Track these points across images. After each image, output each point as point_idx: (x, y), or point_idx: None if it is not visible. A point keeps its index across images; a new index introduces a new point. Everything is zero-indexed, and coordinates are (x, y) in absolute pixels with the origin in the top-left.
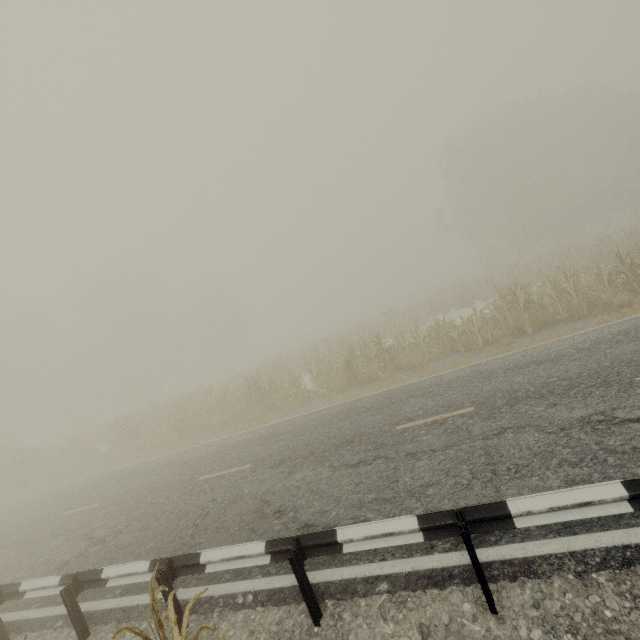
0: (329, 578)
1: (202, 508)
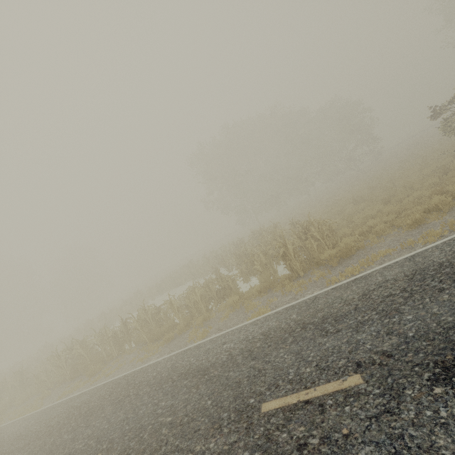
0: None
1: None
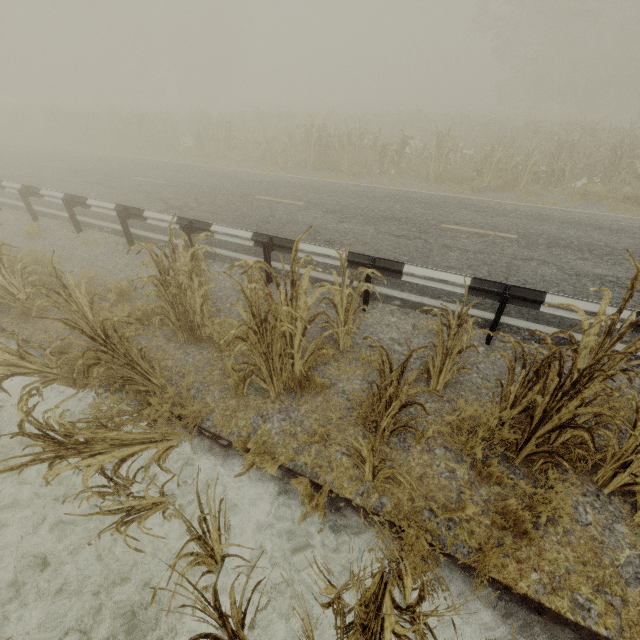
0: (15, 203)
1: (21, 174)
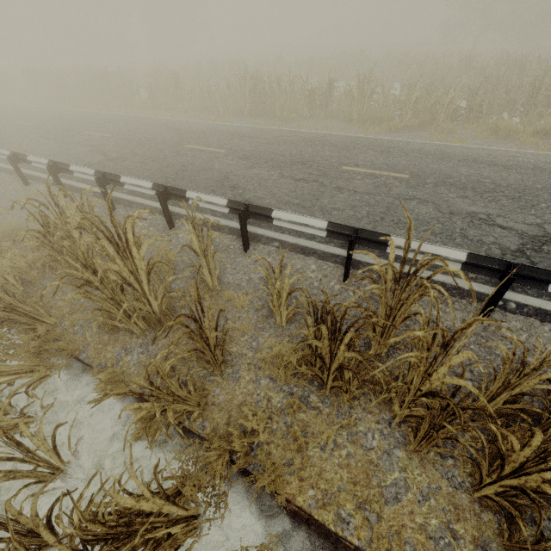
0: None
1: None
